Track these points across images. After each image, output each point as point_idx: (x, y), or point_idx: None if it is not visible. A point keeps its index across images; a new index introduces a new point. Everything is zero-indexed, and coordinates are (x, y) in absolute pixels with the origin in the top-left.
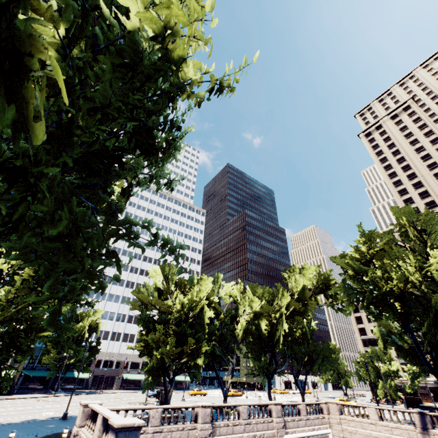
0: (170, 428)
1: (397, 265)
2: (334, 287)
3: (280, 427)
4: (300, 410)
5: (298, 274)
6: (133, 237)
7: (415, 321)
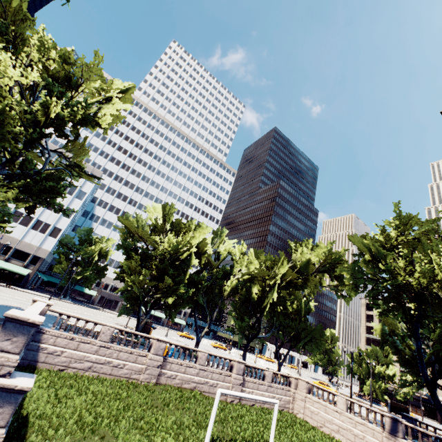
0: (119, 348)
1: (430, 261)
2: (341, 268)
3: (237, 383)
4: (266, 376)
5: (308, 249)
6: None
7: (428, 327)
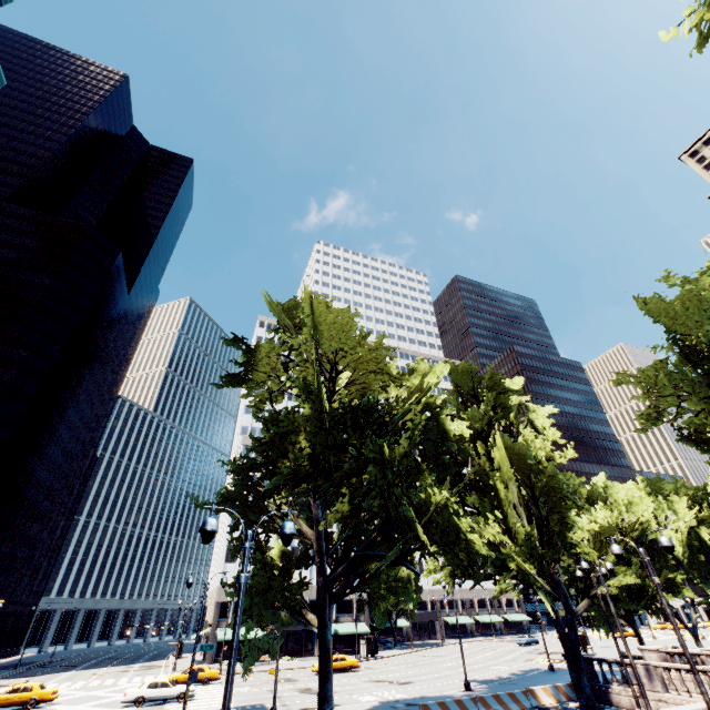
0: None
1: None
2: None
3: None
4: None
5: None
6: None
7: None
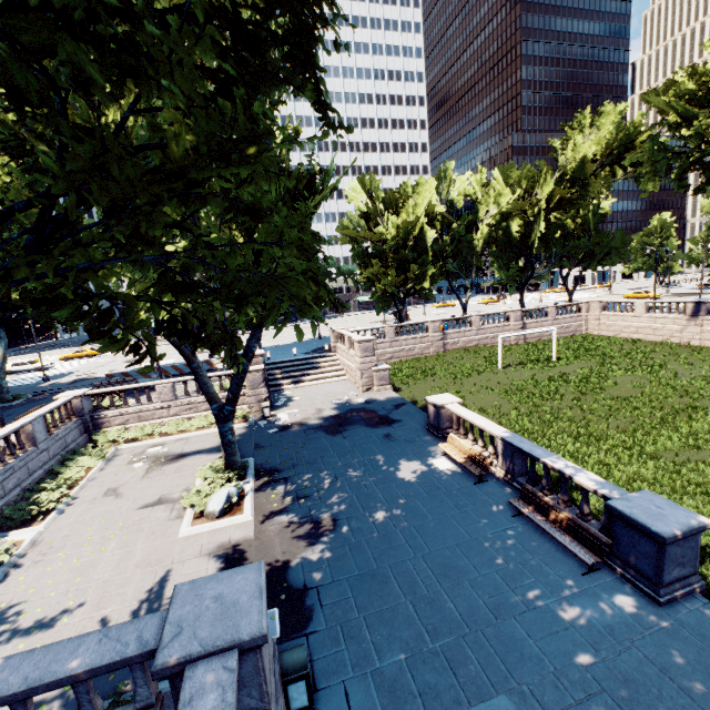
0: (404, 338)
1: None
2: (631, 155)
3: (517, 329)
4: (548, 313)
5: (586, 130)
6: (330, 277)
7: None
